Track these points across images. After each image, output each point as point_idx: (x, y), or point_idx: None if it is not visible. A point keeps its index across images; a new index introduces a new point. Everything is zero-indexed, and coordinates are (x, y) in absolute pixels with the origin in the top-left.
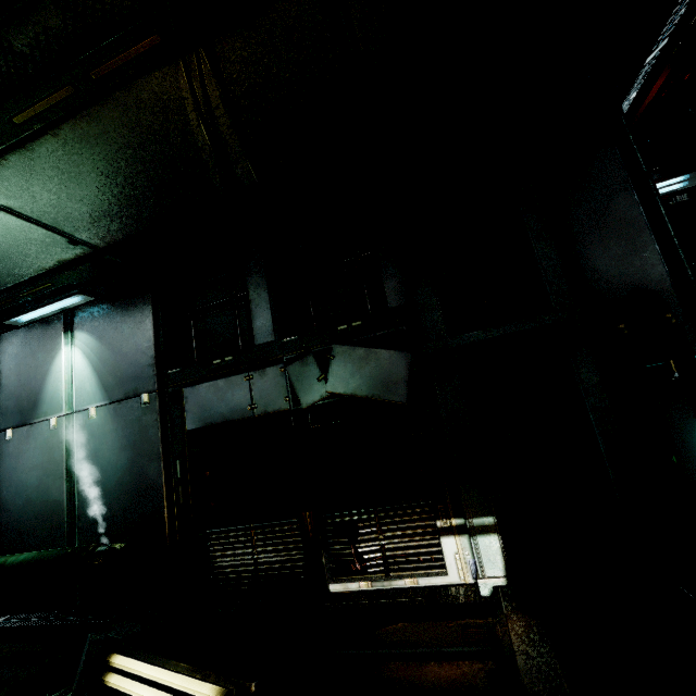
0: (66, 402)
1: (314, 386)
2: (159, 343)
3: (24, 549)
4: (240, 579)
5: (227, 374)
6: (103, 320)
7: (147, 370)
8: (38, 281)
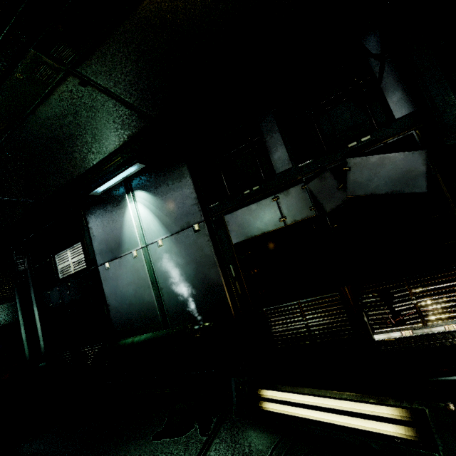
0: (140, 240)
1: (335, 194)
2: (198, 187)
3: (135, 334)
4: (296, 338)
5: (257, 199)
6: (153, 180)
7: (193, 208)
8: (113, 156)
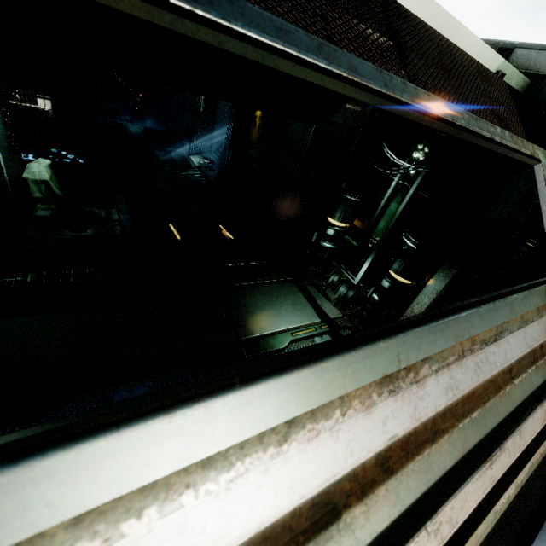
0: None
1: None
2: None
3: None
4: None
5: None
6: None
7: None
8: None
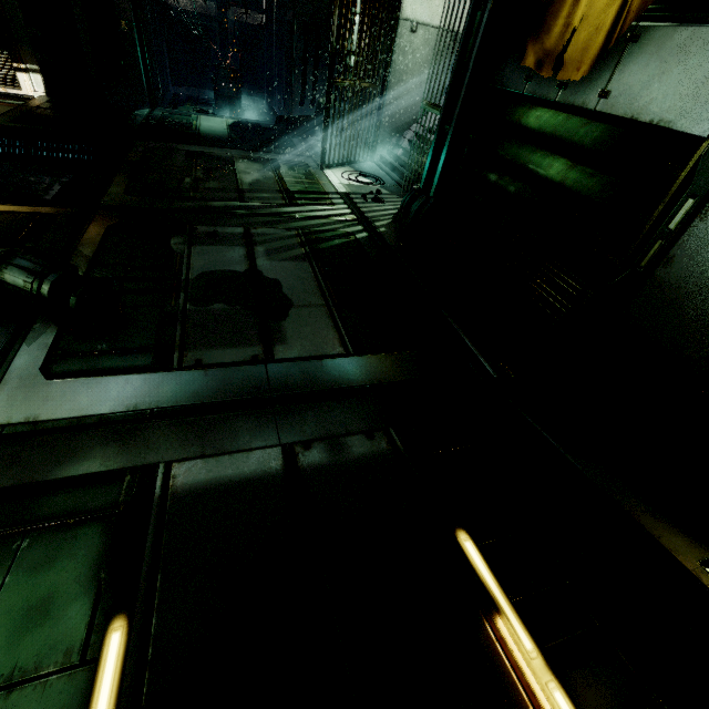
0: None
1: None
2: None
3: None
4: None
5: None
6: None
7: None
8: None
